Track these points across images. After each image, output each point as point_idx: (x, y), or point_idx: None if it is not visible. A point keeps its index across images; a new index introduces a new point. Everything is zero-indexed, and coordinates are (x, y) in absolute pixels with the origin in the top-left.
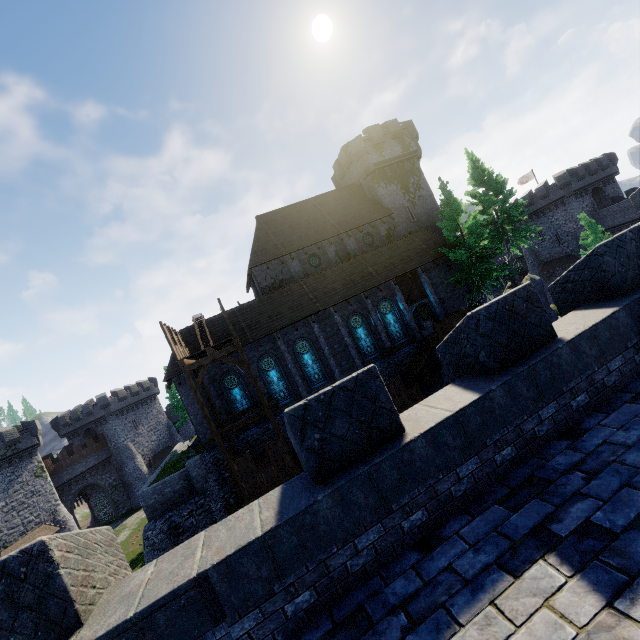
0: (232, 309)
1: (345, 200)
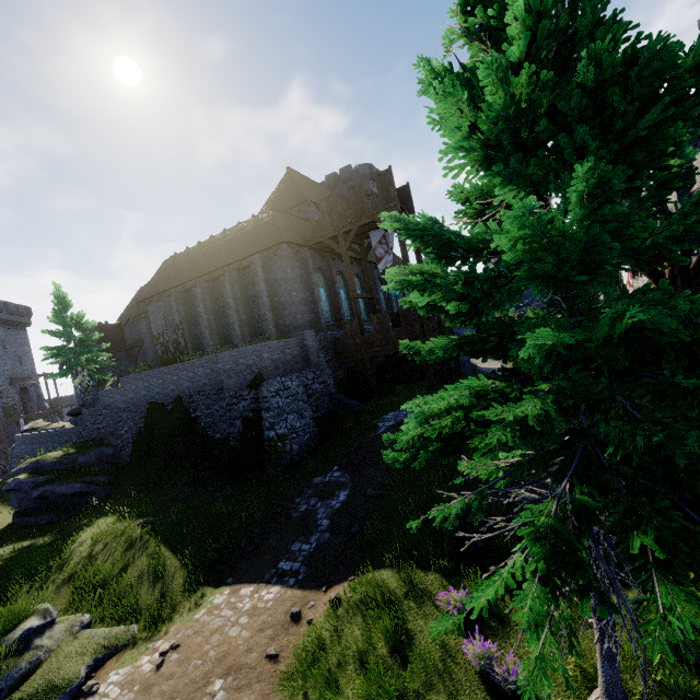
0: (307, 222)
1: (345, 203)
